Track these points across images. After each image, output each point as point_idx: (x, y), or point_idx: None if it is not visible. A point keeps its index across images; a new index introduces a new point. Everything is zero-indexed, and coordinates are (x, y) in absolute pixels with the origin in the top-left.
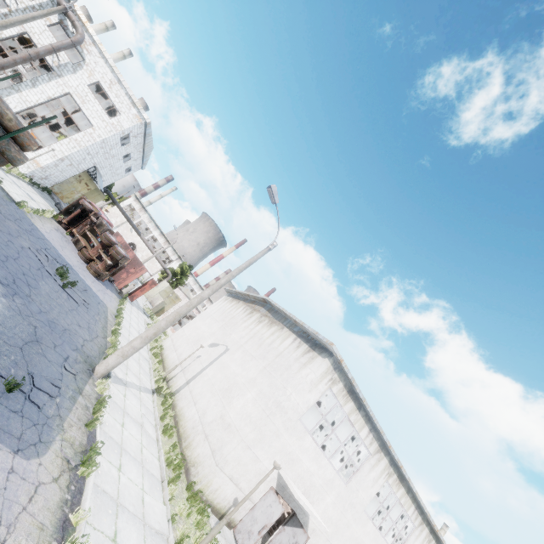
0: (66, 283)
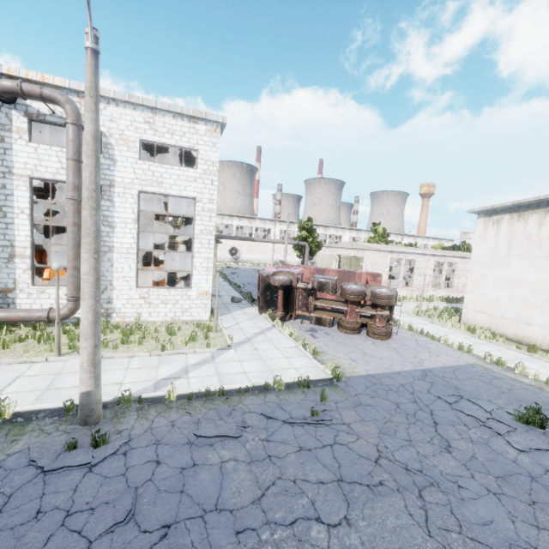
0: None
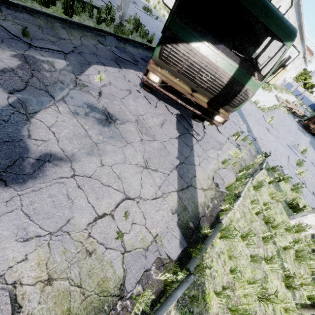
0: (157, 16)
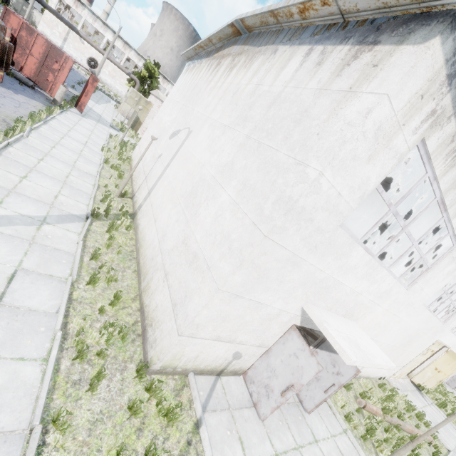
0: None
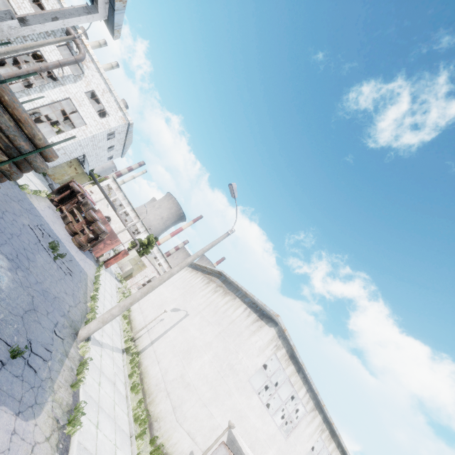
0: (57, 255)
